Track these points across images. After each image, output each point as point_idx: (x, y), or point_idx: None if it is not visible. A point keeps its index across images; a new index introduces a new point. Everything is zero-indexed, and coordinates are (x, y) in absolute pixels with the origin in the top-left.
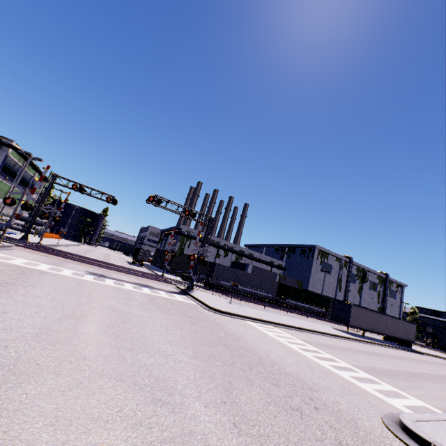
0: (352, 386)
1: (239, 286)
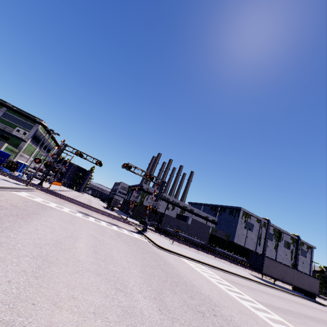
0: (248, 310)
1: (180, 232)
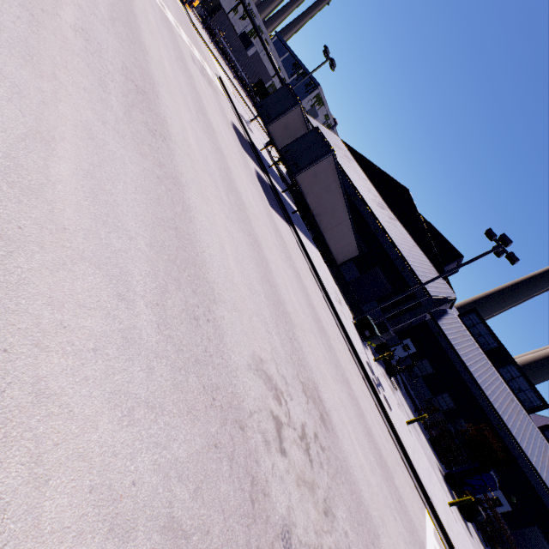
0: None
1: (229, 49)
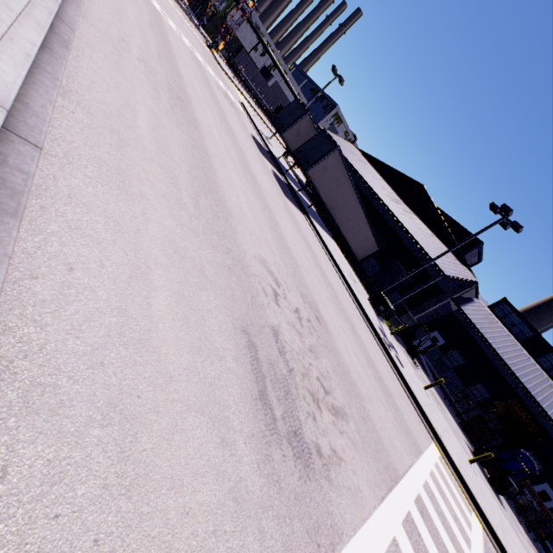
0: None
1: (251, 82)
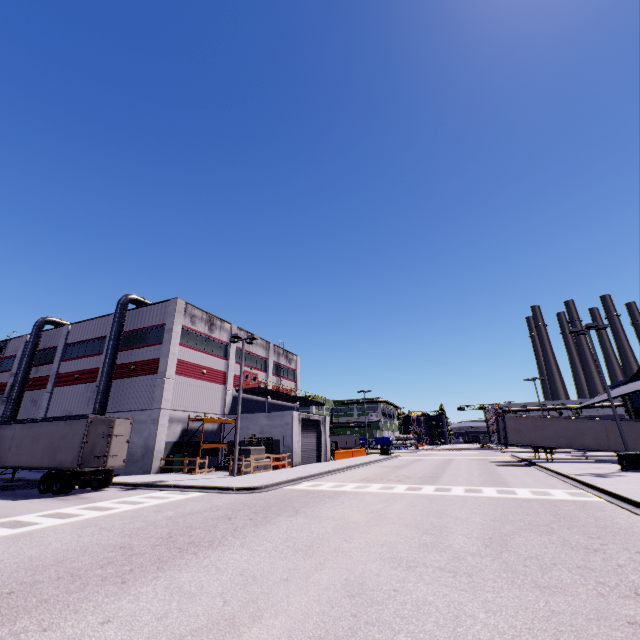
0: None
1: None
